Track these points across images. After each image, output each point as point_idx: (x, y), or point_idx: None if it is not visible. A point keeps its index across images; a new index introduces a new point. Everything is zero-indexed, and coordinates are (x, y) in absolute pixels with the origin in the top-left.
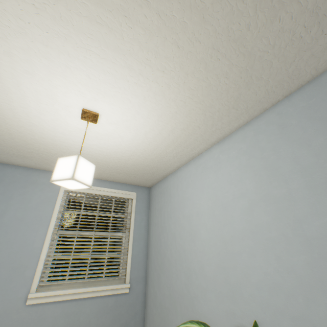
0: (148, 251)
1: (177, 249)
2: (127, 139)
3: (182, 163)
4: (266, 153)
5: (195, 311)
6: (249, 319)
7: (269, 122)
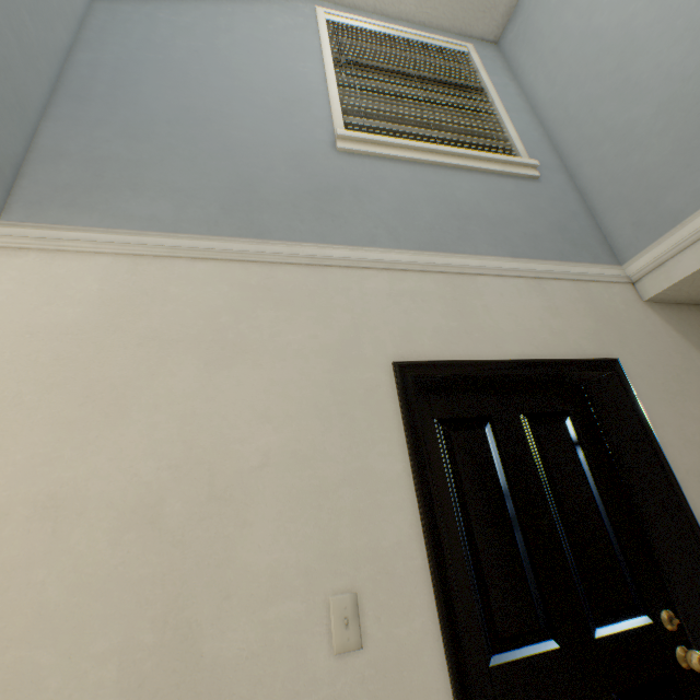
0: (547, 127)
1: None
2: None
3: None
4: None
5: None
6: None
7: None
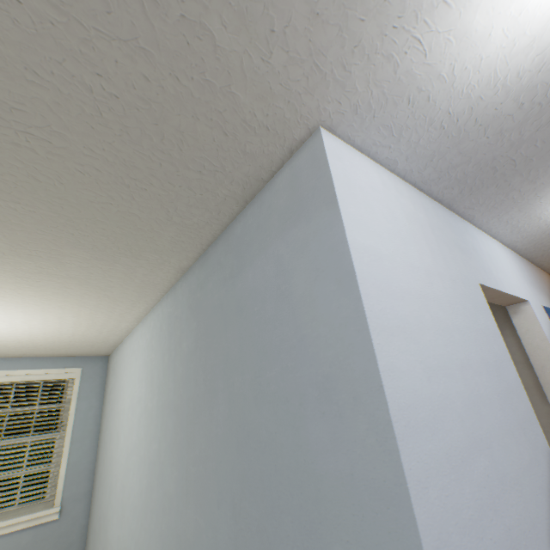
0: (98, 453)
1: (110, 455)
2: (4, 327)
3: (122, 335)
4: (153, 355)
5: (108, 538)
6: (124, 544)
7: (159, 317)
